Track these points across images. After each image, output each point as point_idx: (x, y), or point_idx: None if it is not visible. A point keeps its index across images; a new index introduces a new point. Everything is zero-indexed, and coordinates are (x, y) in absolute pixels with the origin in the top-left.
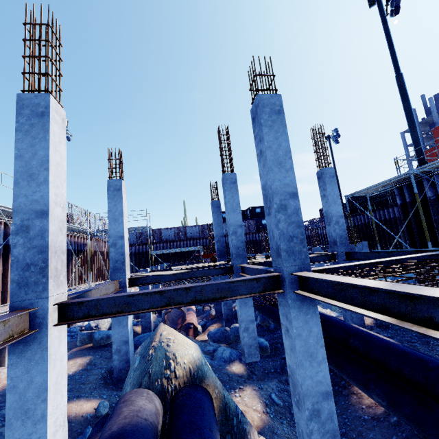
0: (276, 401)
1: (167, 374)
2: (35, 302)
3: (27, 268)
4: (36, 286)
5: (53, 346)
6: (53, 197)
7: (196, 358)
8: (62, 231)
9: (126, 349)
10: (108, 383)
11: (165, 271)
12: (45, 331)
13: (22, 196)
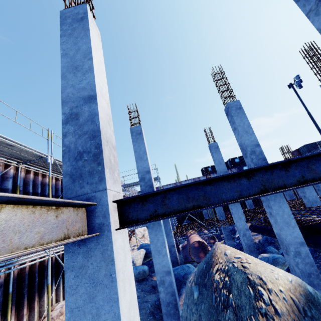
0: None
1: (261, 309)
2: (91, 196)
3: (79, 157)
4: (91, 176)
5: (119, 259)
6: (99, 87)
7: (295, 283)
8: (110, 126)
9: (169, 280)
10: (156, 318)
11: None
12: (108, 235)
13: (69, 87)
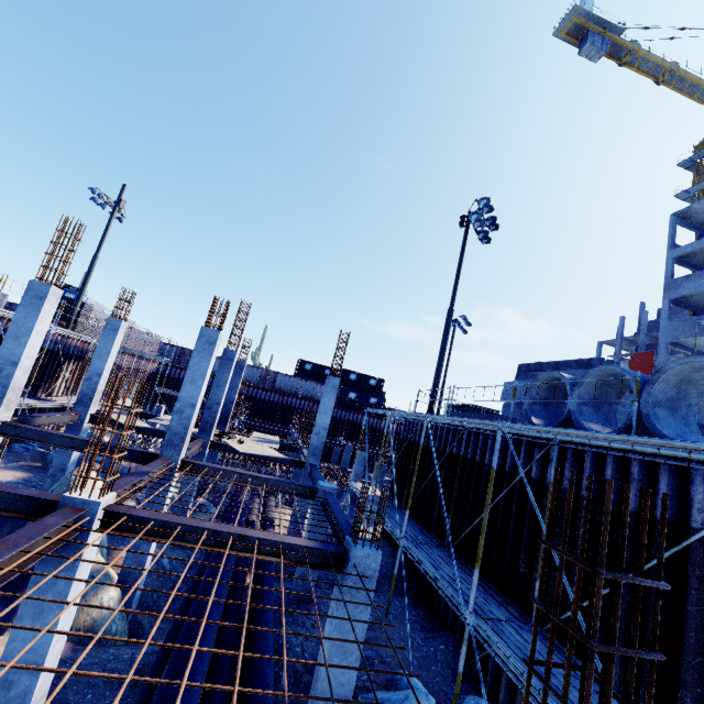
0: (163, 564)
1: None
2: None
3: None
4: None
5: None
6: (27, 354)
7: None
8: (26, 375)
9: (61, 477)
10: None
11: (154, 417)
12: None
13: (6, 348)
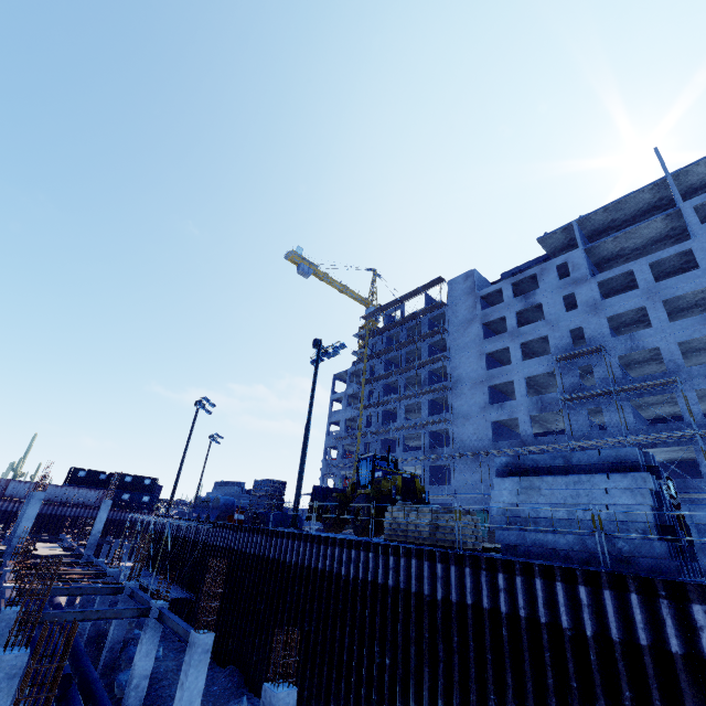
0: None
1: None
2: None
3: None
4: None
5: None
6: None
7: None
8: None
9: None
10: None
11: None
12: None
13: None
